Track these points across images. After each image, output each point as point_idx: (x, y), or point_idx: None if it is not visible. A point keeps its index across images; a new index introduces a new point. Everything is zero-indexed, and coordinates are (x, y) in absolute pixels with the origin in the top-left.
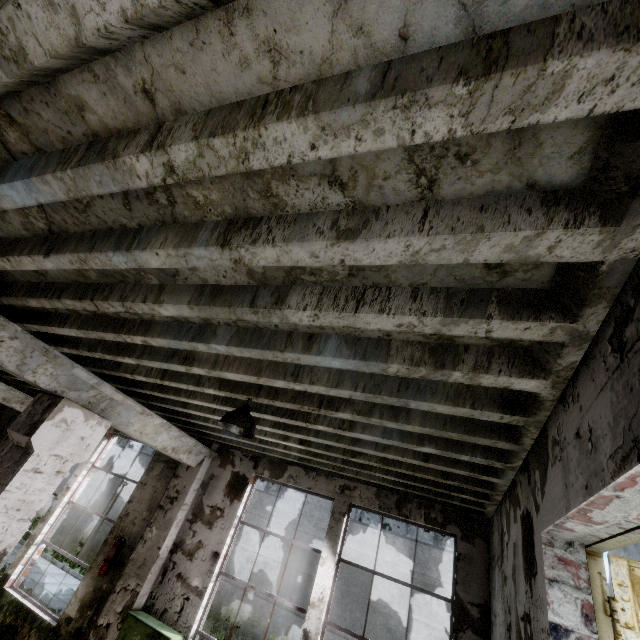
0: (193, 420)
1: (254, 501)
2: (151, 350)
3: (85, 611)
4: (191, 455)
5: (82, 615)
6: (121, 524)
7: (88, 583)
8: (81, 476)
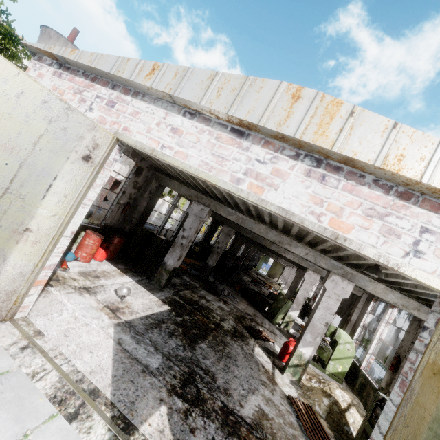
0: (402, 286)
1: None
2: (342, 248)
3: (387, 386)
4: (420, 312)
5: (386, 388)
6: (399, 351)
7: (387, 375)
8: (382, 326)
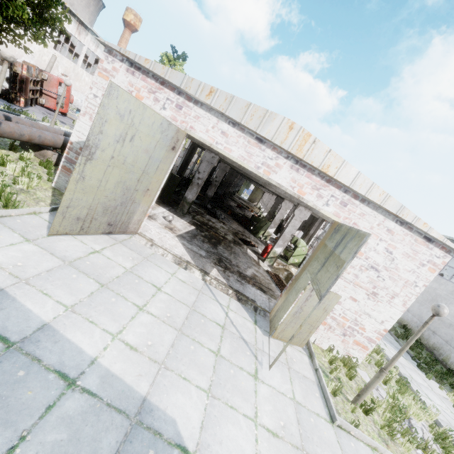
0: None
1: (451, 290)
2: None
3: None
4: None
5: None
6: None
7: None
8: None
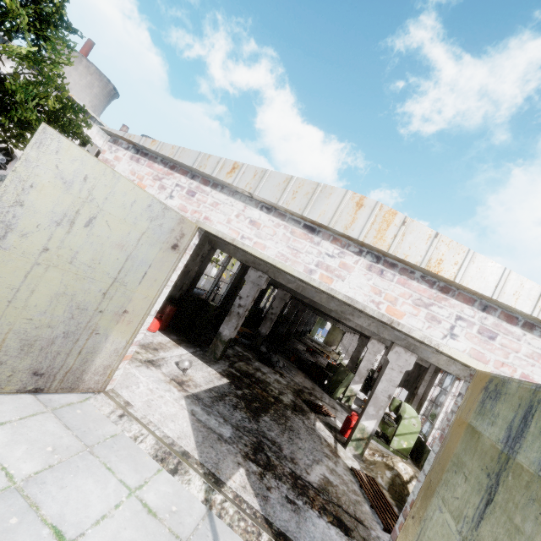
0: None
1: None
2: None
3: None
4: None
5: None
6: None
7: None
8: (448, 399)
